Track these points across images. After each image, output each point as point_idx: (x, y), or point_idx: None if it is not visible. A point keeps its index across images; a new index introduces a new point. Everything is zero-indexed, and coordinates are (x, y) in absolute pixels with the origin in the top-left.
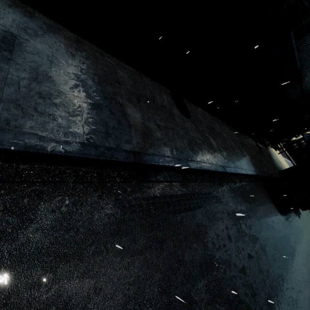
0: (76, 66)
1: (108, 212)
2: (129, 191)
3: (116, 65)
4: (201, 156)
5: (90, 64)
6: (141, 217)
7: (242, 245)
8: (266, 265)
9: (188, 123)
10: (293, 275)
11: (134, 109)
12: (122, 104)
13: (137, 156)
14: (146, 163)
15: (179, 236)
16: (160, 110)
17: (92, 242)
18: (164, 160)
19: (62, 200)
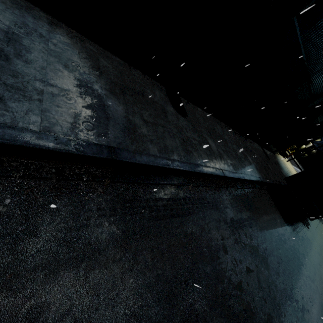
0: (45, 48)
1: (66, 215)
2: (99, 191)
3: (99, 54)
4: (196, 157)
5: (65, 48)
6: (112, 223)
7: (240, 257)
8: (268, 280)
9: (184, 122)
10: (299, 291)
11: (116, 101)
12: (101, 94)
13: (112, 152)
14: (124, 161)
15: (161, 246)
16: (150, 105)
17: (36, 252)
18: (148, 158)
19: (1, 199)
